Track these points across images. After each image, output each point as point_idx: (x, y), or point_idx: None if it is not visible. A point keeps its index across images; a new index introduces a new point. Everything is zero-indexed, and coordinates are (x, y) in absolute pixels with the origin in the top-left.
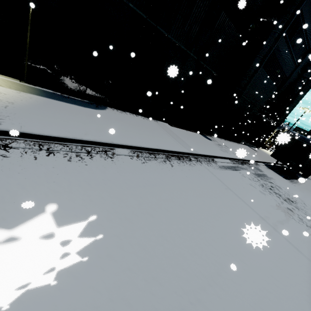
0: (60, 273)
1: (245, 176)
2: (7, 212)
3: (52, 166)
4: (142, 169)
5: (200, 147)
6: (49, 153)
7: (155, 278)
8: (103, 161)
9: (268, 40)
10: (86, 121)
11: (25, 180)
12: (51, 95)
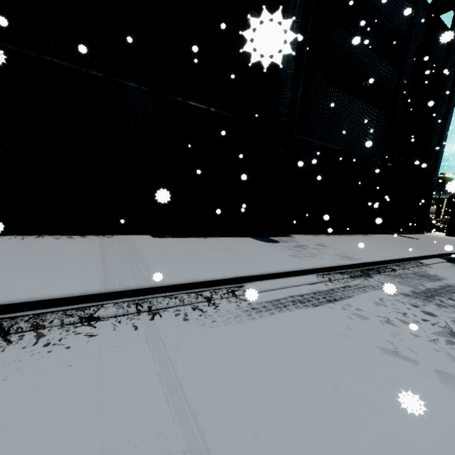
0: None
1: (365, 314)
2: None
3: None
4: None
5: (203, 265)
6: None
7: None
8: None
9: (289, 15)
10: None
11: None
12: None
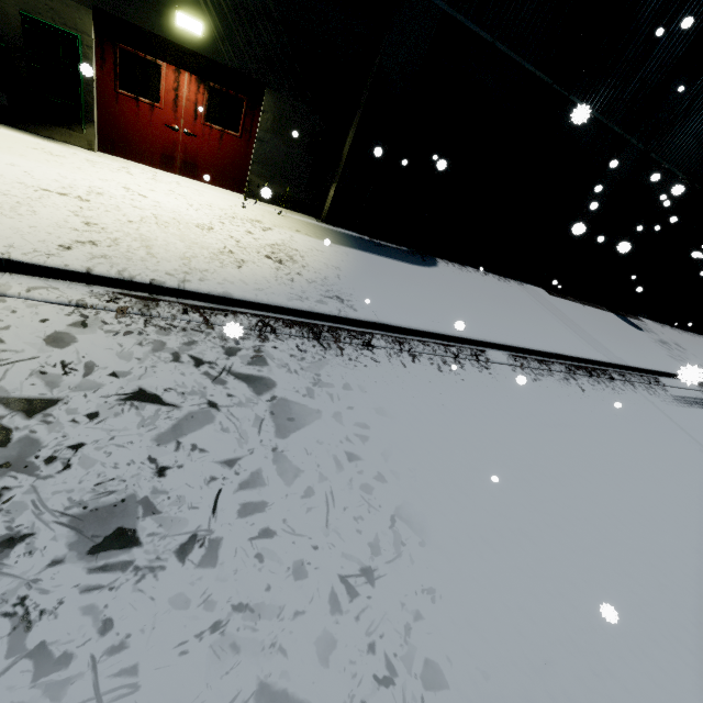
0: (515, 532)
1: None
2: (424, 442)
3: (428, 379)
4: (538, 393)
5: (626, 350)
6: (413, 357)
7: (627, 573)
8: (479, 374)
9: None
10: (429, 296)
11: (415, 399)
12: (363, 245)
